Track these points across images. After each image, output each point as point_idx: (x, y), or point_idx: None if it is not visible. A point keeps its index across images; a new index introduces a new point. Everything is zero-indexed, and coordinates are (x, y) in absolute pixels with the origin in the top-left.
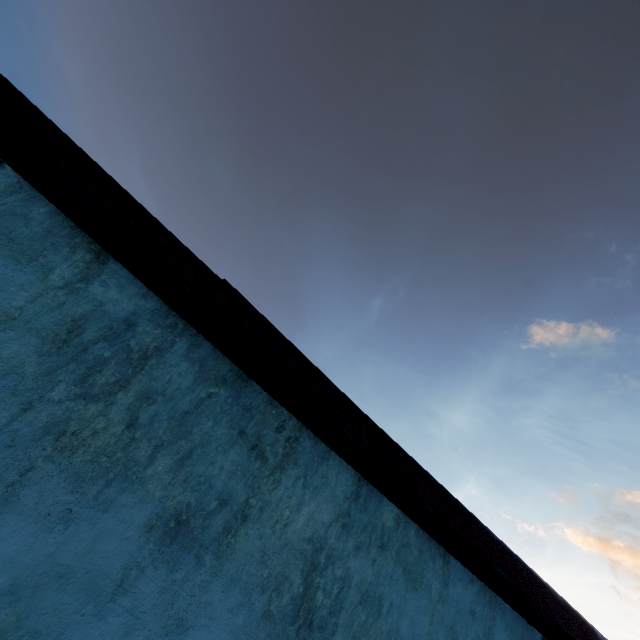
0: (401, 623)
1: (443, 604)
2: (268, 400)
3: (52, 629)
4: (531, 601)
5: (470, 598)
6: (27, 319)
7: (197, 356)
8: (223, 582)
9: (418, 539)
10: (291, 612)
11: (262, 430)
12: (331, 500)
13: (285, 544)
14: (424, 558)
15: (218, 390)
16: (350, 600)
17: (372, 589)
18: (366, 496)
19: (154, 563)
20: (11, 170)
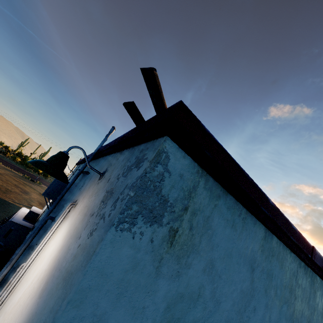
0: None
1: None
2: (315, 275)
3: None
4: None
5: None
6: (286, 284)
7: (305, 271)
8: None
9: None
10: None
11: (315, 285)
12: None
13: (320, 312)
14: None
15: (309, 279)
16: None
17: None
18: None
19: None
20: (275, 237)
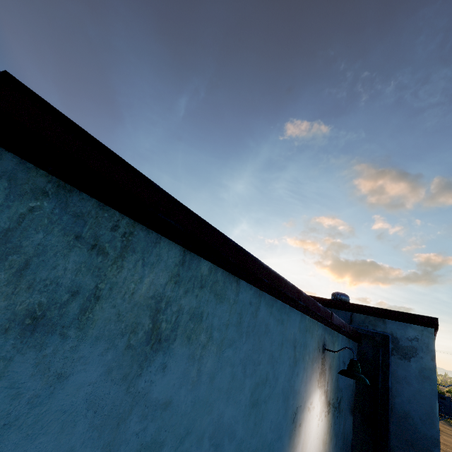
0: (214, 321)
1: (236, 304)
2: (98, 206)
3: None
4: (278, 289)
5: (250, 297)
6: None
7: None
8: (90, 342)
9: (223, 276)
10: (146, 340)
11: (98, 232)
12: (165, 269)
13: (134, 305)
14: (226, 285)
15: (40, 203)
16: (183, 320)
17: (196, 310)
18: (190, 261)
19: (20, 352)
20: None
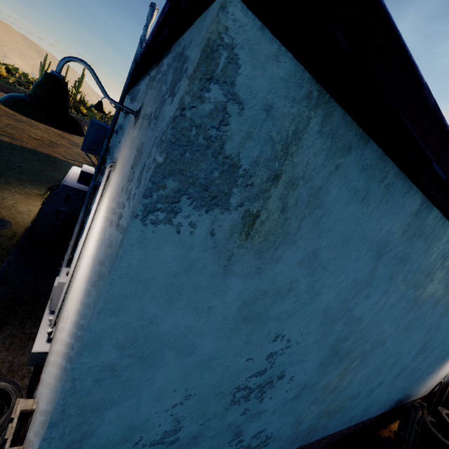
0: None
1: None
2: None
3: (412, 325)
4: None
5: None
6: (425, 268)
7: None
8: (442, 305)
9: None
10: None
11: None
12: None
13: None
14: None
15: None
16: None
17: None
18: None
19: (431, 308)
20: (436, 210)
